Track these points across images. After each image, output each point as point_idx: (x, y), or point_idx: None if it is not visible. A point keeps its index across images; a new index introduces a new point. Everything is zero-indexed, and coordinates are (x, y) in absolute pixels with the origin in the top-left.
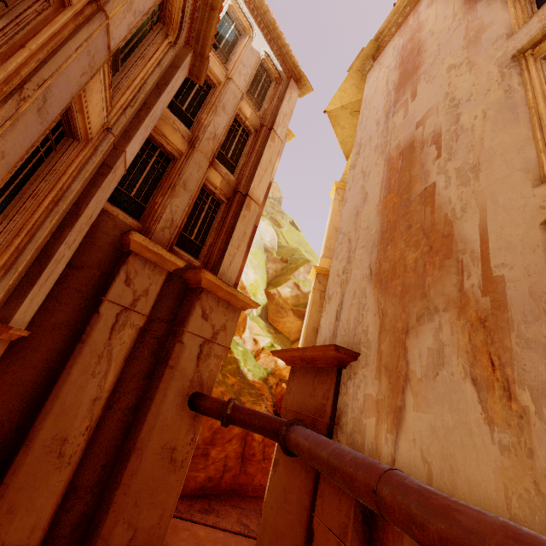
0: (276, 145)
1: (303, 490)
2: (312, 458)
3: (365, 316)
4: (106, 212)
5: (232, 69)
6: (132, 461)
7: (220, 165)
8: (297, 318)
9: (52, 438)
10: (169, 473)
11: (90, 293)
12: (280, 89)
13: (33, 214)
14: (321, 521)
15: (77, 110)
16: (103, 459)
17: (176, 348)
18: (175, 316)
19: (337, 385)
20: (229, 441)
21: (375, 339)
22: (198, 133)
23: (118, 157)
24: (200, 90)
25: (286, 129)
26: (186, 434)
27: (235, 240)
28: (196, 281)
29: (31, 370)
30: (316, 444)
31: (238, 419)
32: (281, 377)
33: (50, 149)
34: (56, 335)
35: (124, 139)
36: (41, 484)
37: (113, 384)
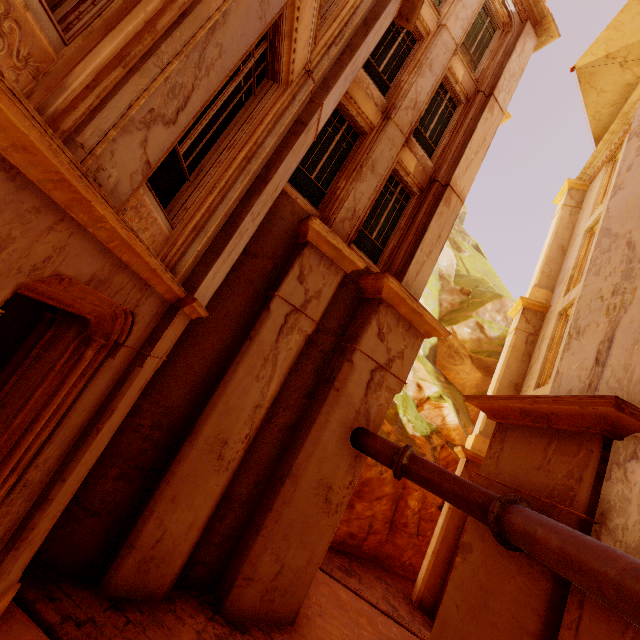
0: (495, 118)
1: (522, 602)
2: (572, 565)
3: None
4: (285, 194)
5: (446, 13)
6: (286, 487)
7: (416, 145)
8: (476, 369)
9: (214, 436)
10: (322, 513)
11: (261, 287)
12: (508, 38)
13: (227, 170)
14: None
15: (285, 33)
16: (257, 475)
17: (344, 368)
18: (344, 331)
19: (602, 462)
20: (378, 499)
21: None
22: (395, 101)
23: (313, 112)
24: (401, 45)
25: (510, 95)
26: (344, 474)
27: (426, 244)
28: (375, 290)
29: (202, 360)
30: (581, 544)
31: (417, 473)
32: (448, 439)
33: (250, 92)
34: (226, 327)
35: (321, 90)
36: (201, 482)
37: (275, 394)
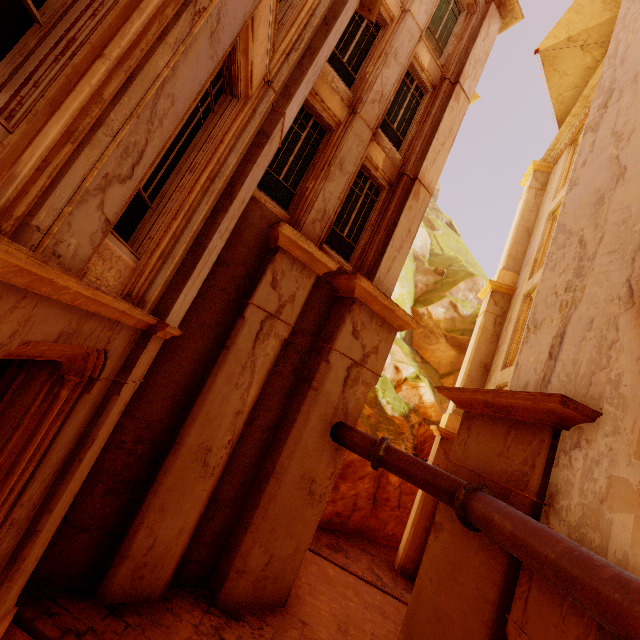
0: (461, 106)
1: (484, 575)
2: (521, 548)
3: (614, 358)
4: (253, 199)
5: None
6: (271, 484)
7: (384, 139)
8: (450, 347)
9: (198, 445)
10: (306, 505)
11: (234, 295)
12: (473, 21)
13: (190, 193)
14: (523, 632)
15: (241, 51)
16: (242, 476)
17: (321, 368)
18: (320, 330)
19: (551, 451)
20: (361, 479)
21: (638, 397)
22: (360, 94)
23: (276, 122)
24: (365, 32)
25: (476, 82)
26: (326, 467)
27: (397, 239)
28: (348, 290)
29: (180, 372)
30: (529, 530)
31: (393, 464)
32: (425, 416)
33: (208, 110)
34: (202, 338)
35: (283, 98)
36: (188, 489)
37: (255, 399)
